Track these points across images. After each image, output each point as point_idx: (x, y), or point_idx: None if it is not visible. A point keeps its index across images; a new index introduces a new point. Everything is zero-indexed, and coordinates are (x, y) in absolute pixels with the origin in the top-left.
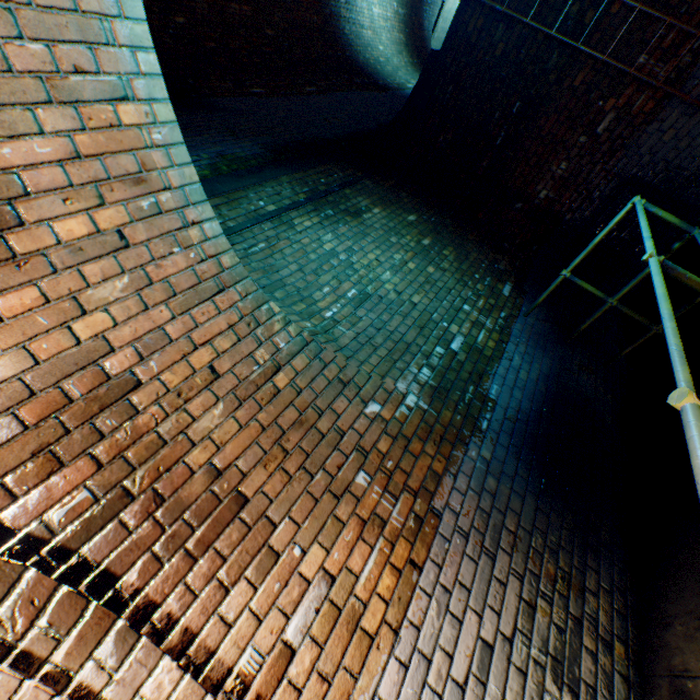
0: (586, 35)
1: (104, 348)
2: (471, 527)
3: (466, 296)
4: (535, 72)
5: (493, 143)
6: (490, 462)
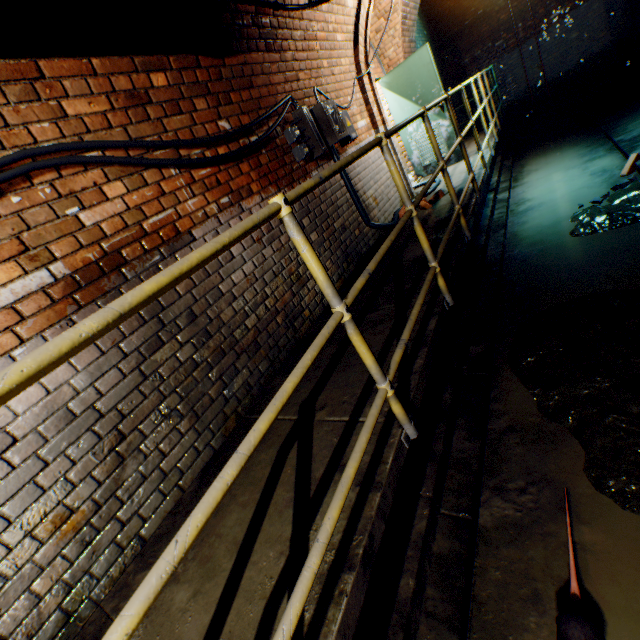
0: (513, 1)
1: (408, 6)
2: None
3: None
4: (493, 2)
5: (464, 23)
6: None
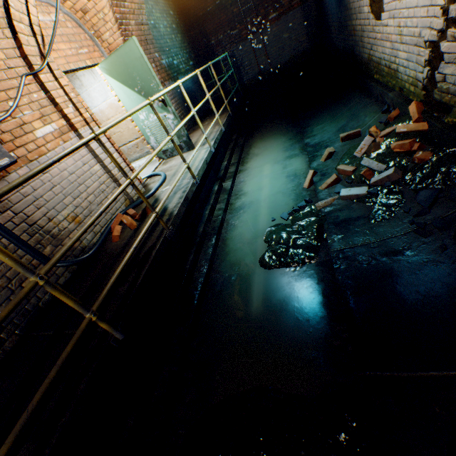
0: None
1: None
2: (170, 93)
3: (181, 54)
4: None
5: (207, 9)
6: (176, 89)
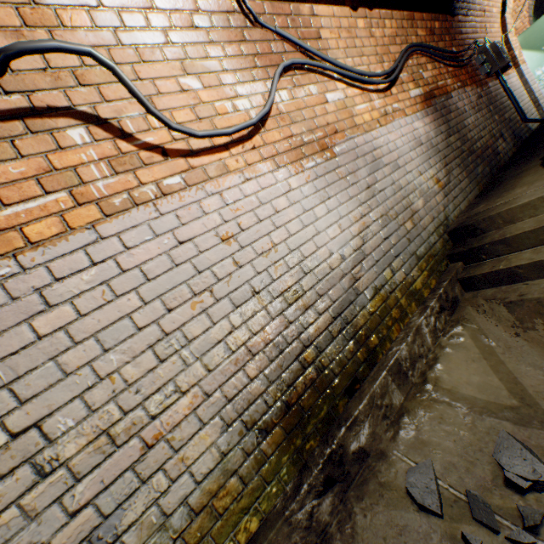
0: None
1: None
2: None
3: None
4: None
5: None
6: None
